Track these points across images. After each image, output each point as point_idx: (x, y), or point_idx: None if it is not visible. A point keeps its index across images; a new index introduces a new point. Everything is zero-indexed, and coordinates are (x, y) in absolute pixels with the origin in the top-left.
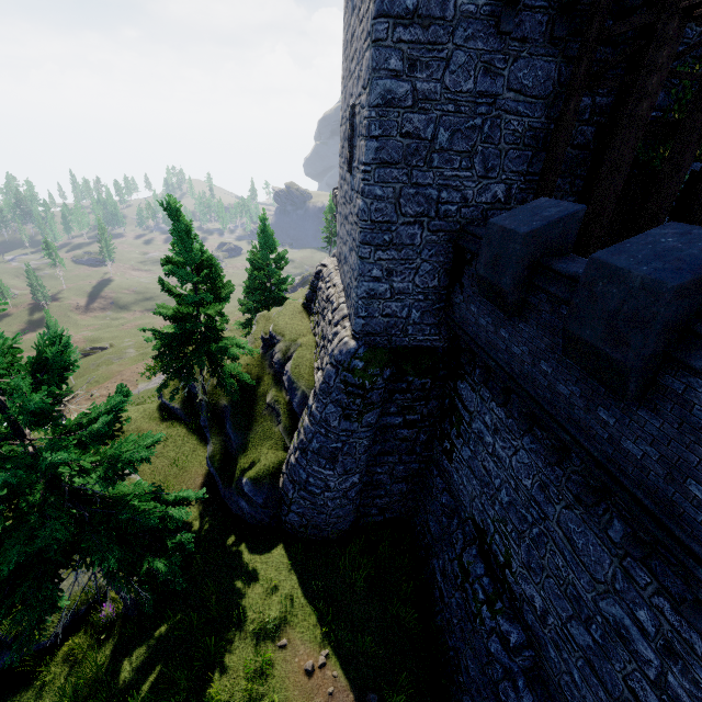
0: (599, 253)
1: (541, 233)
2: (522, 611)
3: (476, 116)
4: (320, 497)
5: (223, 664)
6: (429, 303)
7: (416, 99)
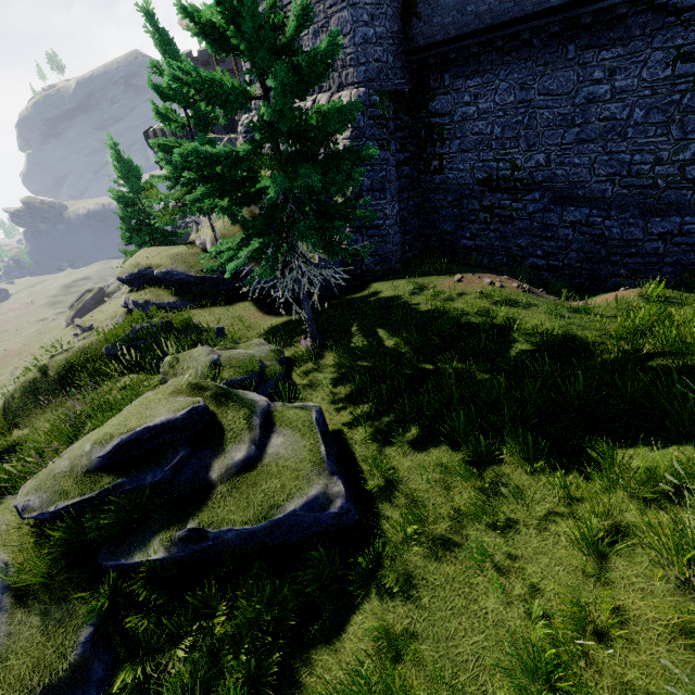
0: None
1: None
2: (534, 181)
3: None
4: (384, 227)
5: (413, 307)
6: (396, 47)
7: None
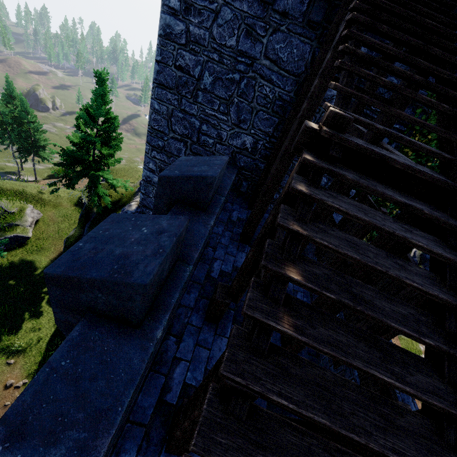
0: (114, 215)
1: (174, 181)
2: None
3: (236, 71)
4: None
5: None
6: None
7: (189, 39)
